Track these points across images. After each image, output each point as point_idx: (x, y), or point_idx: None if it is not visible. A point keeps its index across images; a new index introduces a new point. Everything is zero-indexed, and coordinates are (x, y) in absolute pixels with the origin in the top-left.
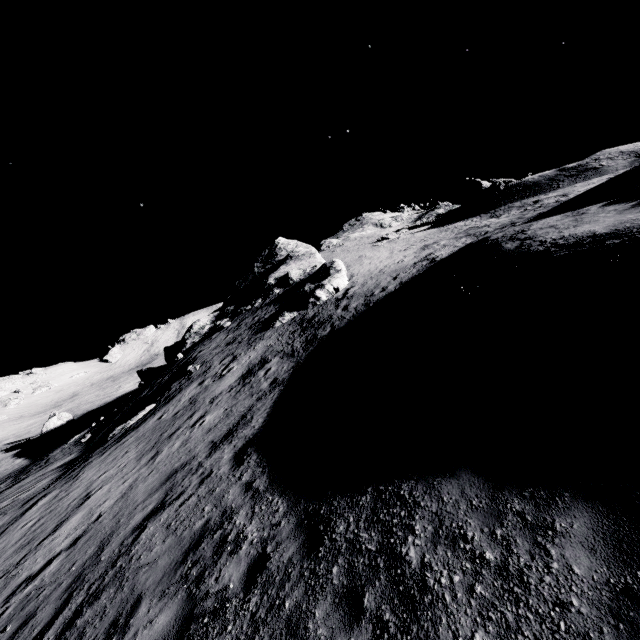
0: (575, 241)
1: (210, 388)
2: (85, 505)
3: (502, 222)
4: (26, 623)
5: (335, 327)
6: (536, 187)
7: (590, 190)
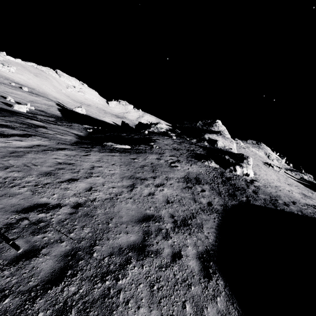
0: None
1: (164, 167)
2: (88, 180)
3: None
4: (30, 256)
5: (250, 201)
6: None
7: None
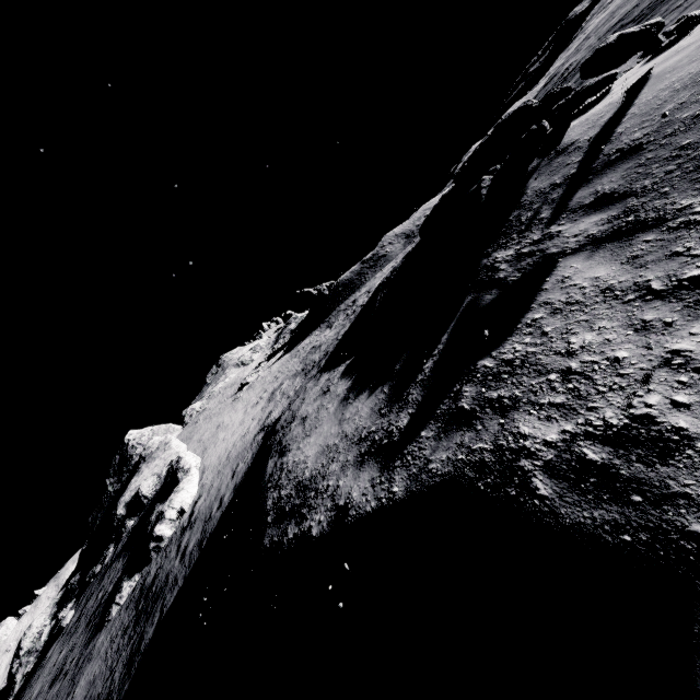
0: (287, 496)
1: None
2: None
3: (329, 341)
4: None
5: (163, 612)
6: (351, 284)
7: (349, 329)
